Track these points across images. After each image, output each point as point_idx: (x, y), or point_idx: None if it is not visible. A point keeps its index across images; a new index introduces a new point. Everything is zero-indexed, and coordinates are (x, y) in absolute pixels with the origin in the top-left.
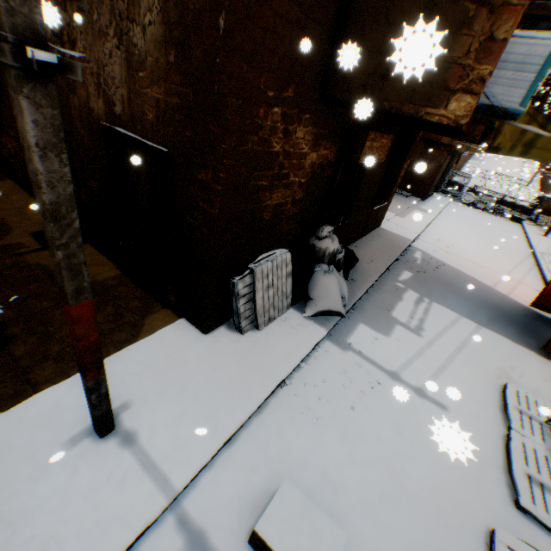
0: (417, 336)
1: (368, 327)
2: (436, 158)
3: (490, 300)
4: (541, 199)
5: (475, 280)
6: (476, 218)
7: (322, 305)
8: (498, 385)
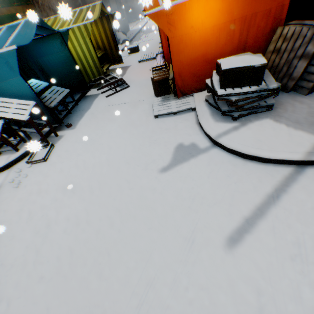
0: (147, 38)
1: (136, 42)
2: None
3: None
4: None
5: None
6: None
7: (122, 39)
8: None
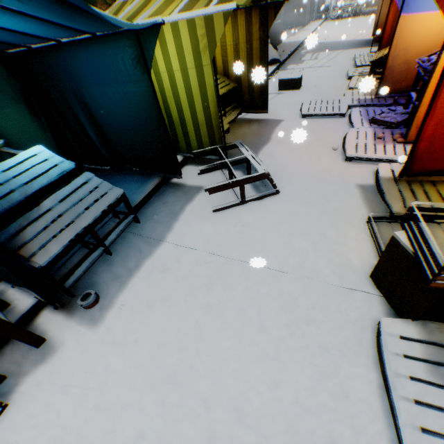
0: (315, 60)
1: (293, 65)
2: None
3: (350, 44)
4: None
5: (342, 41)
6: (343, 23)
7: (270, 57)
8: (352, 57)
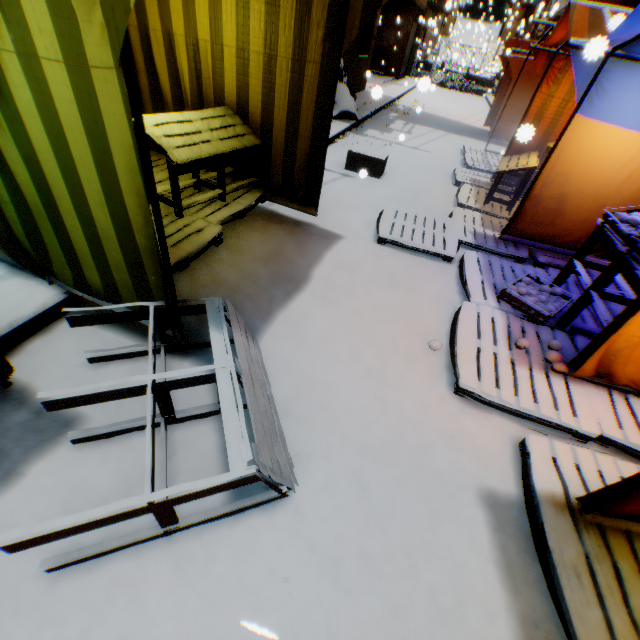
0: (408, 134)
1: (375, 131)
2: (403, 27)
3: (457, 126)
4: (501, 70)
5: (446, 119)
6: (447, 93)
7: (343, 106)
8: (460, 148)
